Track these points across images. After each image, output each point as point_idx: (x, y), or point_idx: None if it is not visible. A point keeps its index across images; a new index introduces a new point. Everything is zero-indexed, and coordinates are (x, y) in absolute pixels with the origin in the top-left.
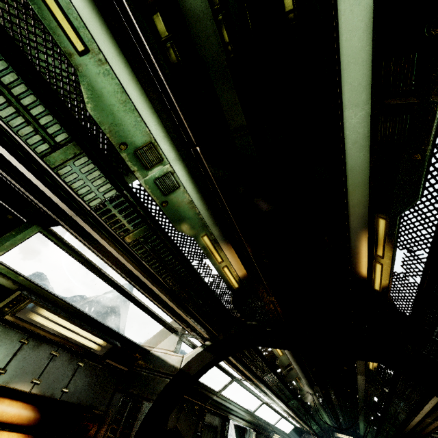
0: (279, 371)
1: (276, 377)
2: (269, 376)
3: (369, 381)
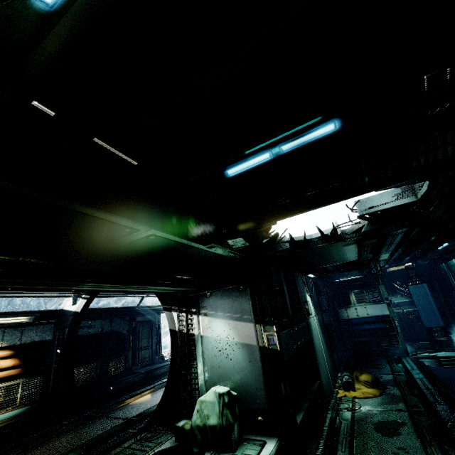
0: None
1: None
2: None
3: None
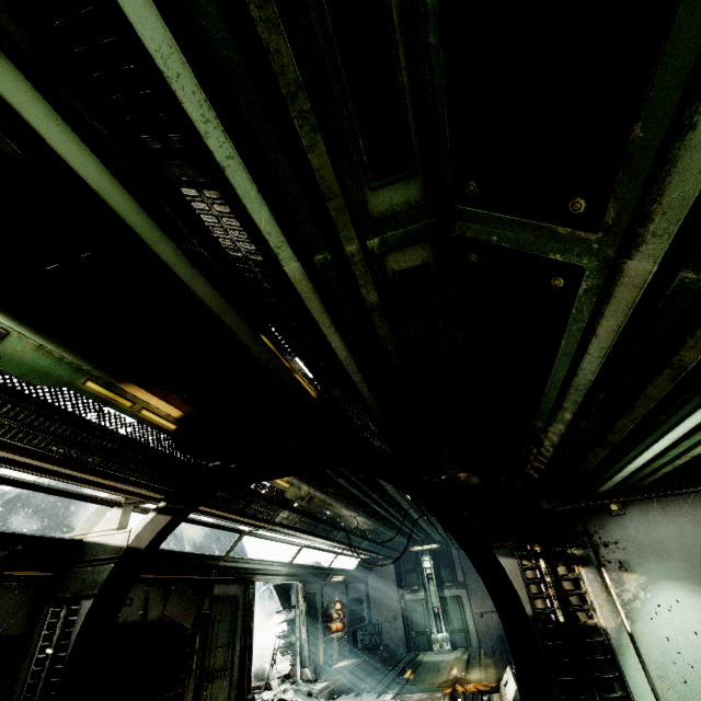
0: (298, 505)
1: (294, 513)
2: (283, 515)
3: None
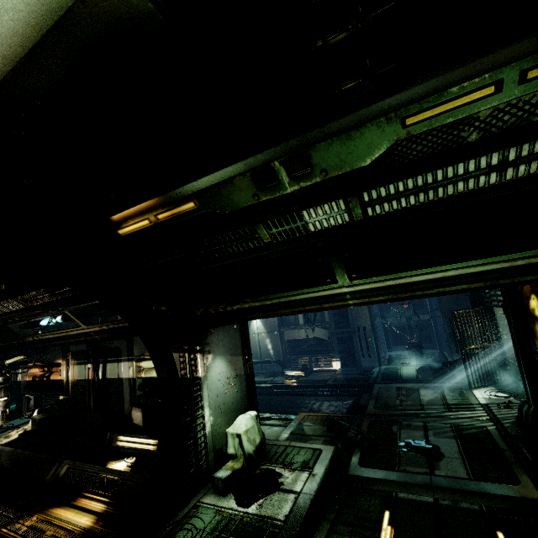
0: None
1: None
2: None
3: None
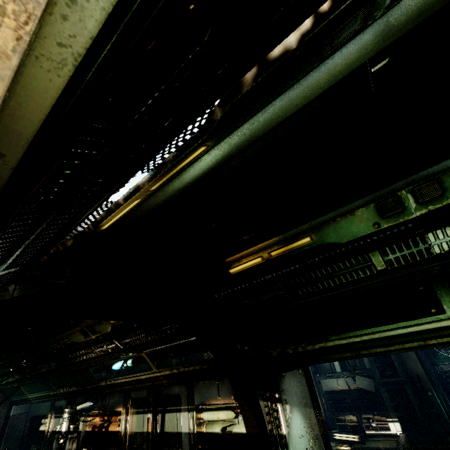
0: None
1: None
2: None
3: (86, 331)
